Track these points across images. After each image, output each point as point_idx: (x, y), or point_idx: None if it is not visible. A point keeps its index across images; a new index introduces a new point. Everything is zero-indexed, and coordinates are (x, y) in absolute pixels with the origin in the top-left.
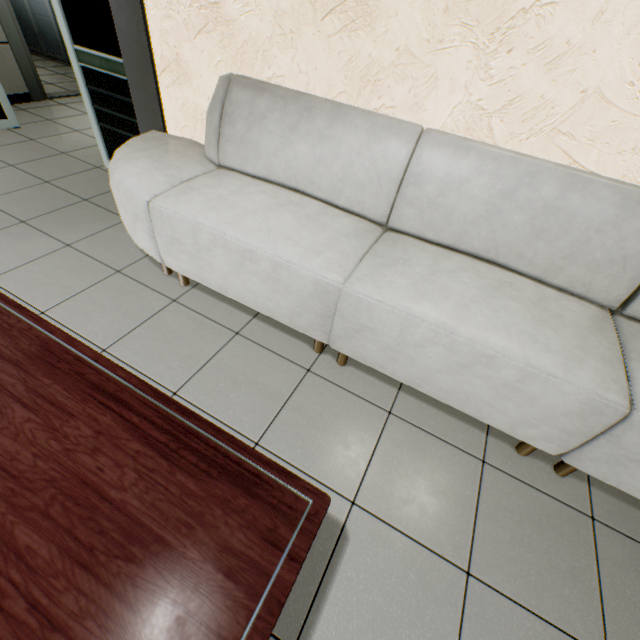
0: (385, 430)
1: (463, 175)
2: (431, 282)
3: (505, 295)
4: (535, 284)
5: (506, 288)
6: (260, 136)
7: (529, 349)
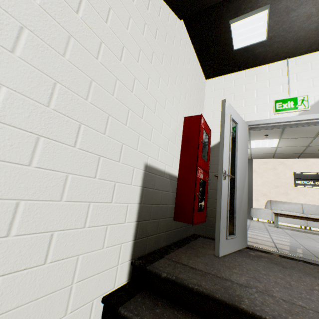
0: None
1: (310, 206)
2: (316, 215)
3: None
4: None
5: None
6: (278, 205)
7: None
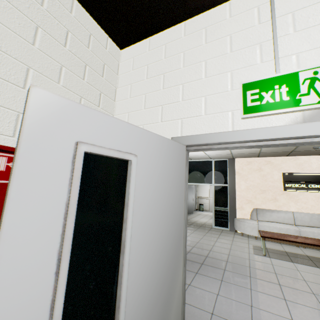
0: None
1: (302, 216)
2: (311, 228)
3: None
4: None
5: None
6: (265, 215)
7: None
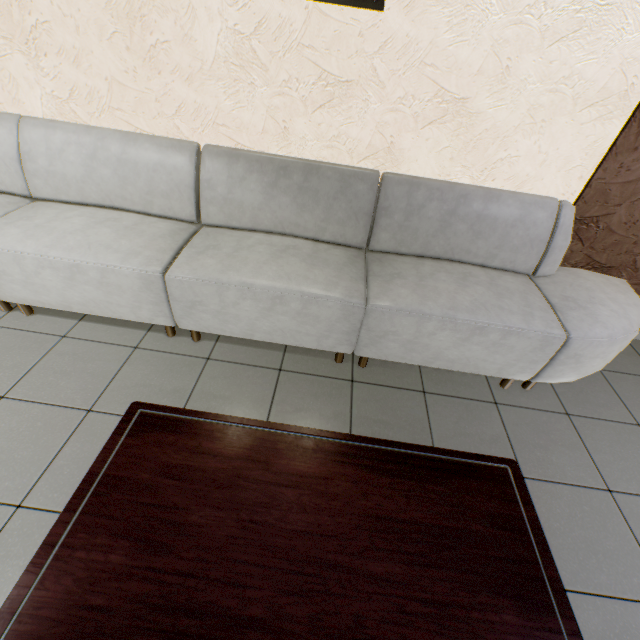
0: (55, 348)
1: (59, 147)
2: (43, 227)
3: (104, 226)
4: (144, 217)
5: (110, 222)
6: None
7: (102, 254)
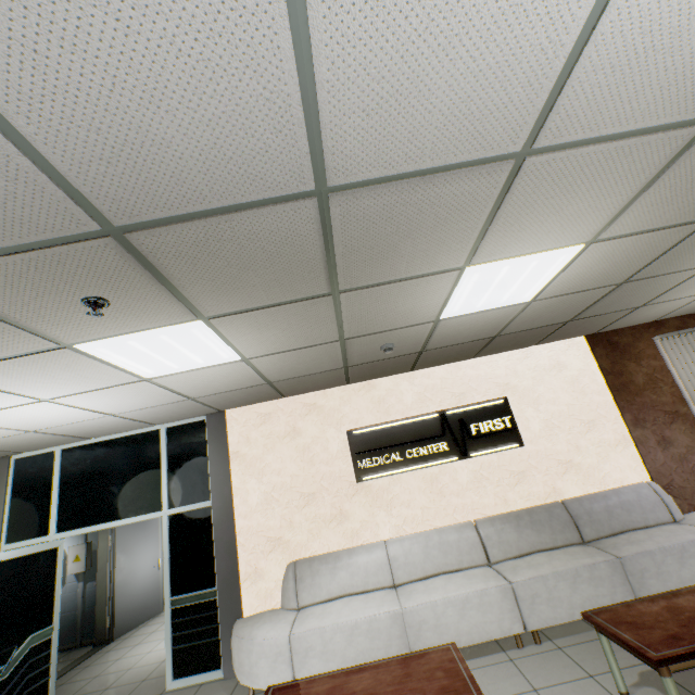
0: None
1: (408, 547)
2: (428, 588)
3: (453, 577)
4: (460, 571)
5: (452, 576)
6: (320, 578)
7: (472, 585)
